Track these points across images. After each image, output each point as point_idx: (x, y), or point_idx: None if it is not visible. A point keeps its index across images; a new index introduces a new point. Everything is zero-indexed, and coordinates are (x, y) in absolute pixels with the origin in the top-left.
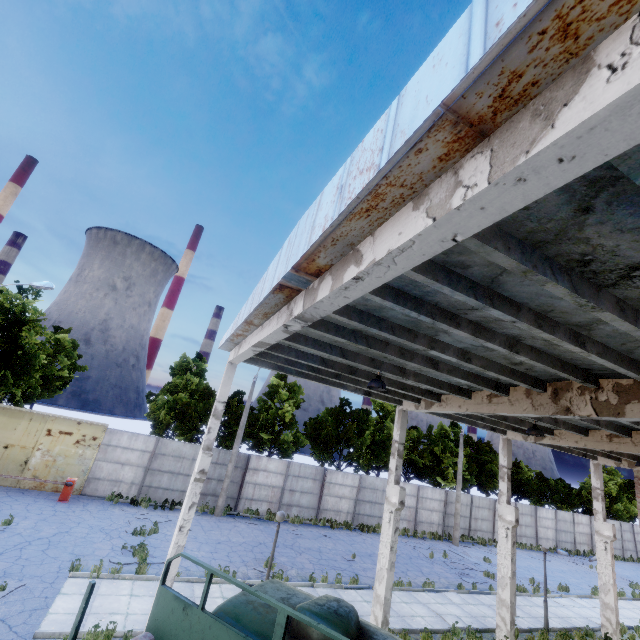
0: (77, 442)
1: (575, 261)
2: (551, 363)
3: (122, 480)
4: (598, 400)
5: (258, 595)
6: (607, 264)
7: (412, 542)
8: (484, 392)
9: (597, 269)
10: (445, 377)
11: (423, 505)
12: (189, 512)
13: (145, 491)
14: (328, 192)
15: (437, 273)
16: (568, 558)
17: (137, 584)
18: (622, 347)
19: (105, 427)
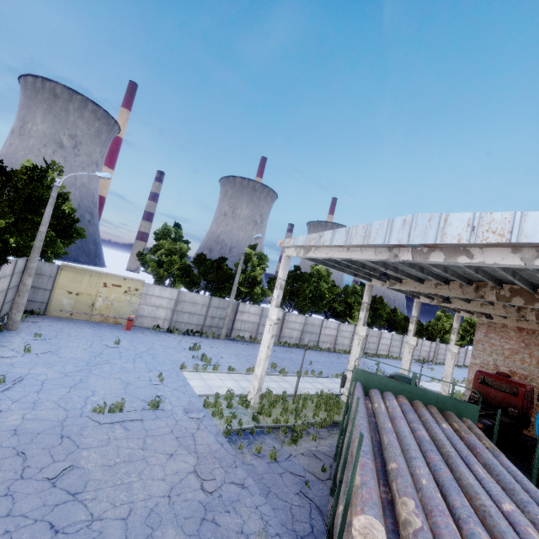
0: (125, 292)
1: None
2: (488, 277)
3: (158, 317)
4: (499, 294)
5: (404, 369)
6: None
7: (334, 355)
8: (433, 282)
9: None
10: (417, 273)
11: (340, 334)
12: (271, 339)
13: (173, 324)
14: (456, 220)
15: None
16: (416, 364)
17: (218, 375)
18: (528, 277)
19: (143, 282)
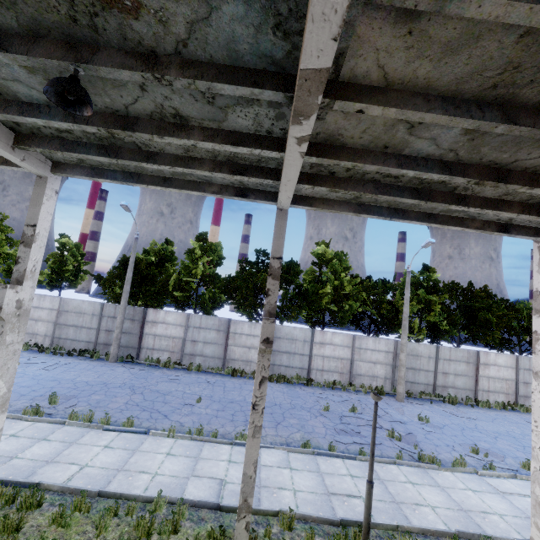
0: None
1: None
2: None
3: (37, 333)
4: None
5: None
6: None
7: (329, 394)
8: None
9: None
10: None
11: (361, 357)
12: None
13: (56, 342)
14: None
15: None
16: None
17: None
18: None
19: None
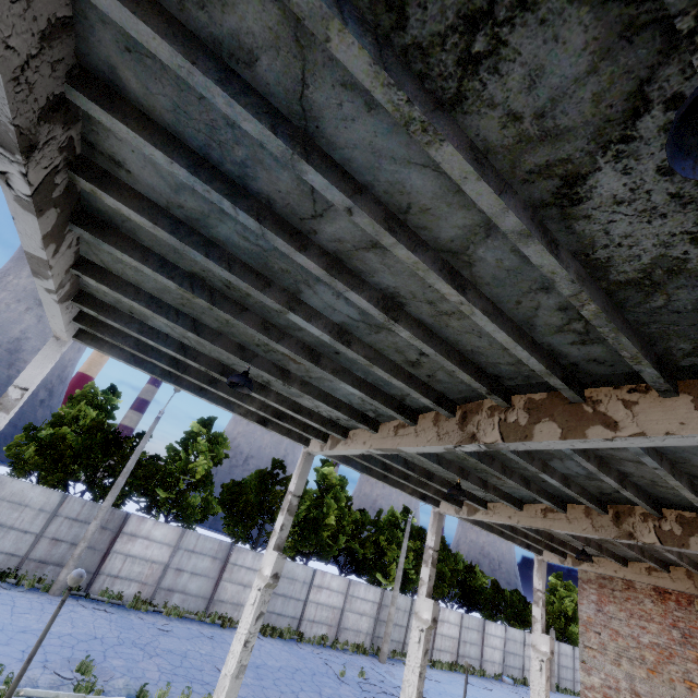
0: None
1: (383, 5)
2: (446, 352)
3: None
4: (507, 421)
5: None
6: (430, 10)
7: (326, 654)
8: (392, 423)
9: (422, 35)
10: (342, 392)
11: (352, 606)
12: None
13: None
14: None
15: (199, 55)
16: (513, 688)
17: None
18: (519, 312)
19: None
